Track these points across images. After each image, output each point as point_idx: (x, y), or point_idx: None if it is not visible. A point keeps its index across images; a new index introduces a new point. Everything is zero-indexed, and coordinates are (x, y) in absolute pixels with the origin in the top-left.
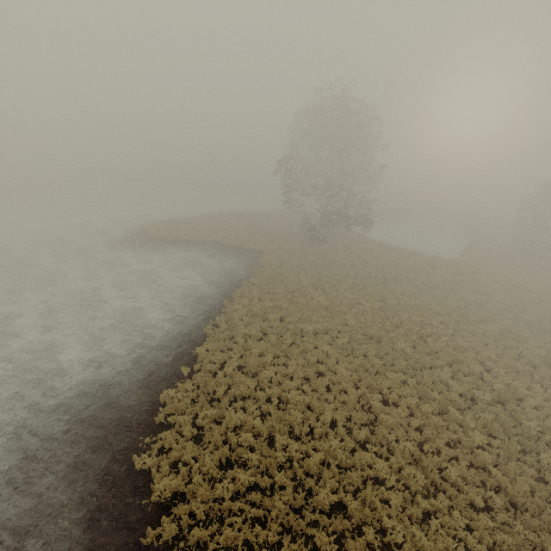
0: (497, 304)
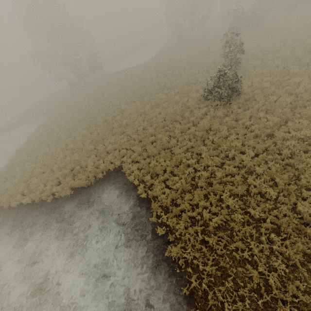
0: (145, 76)
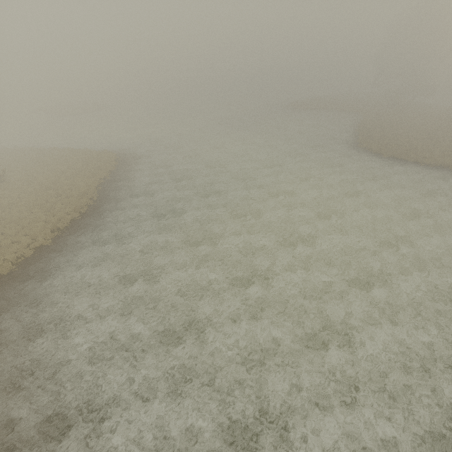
0: None
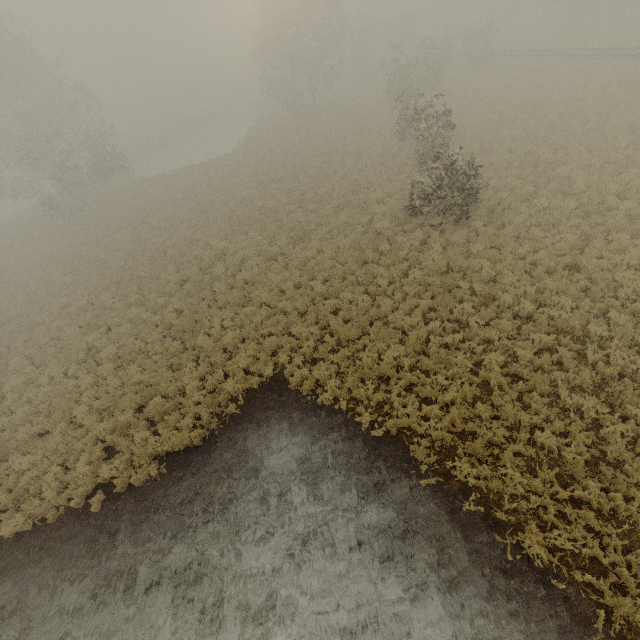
0: (244, 179)
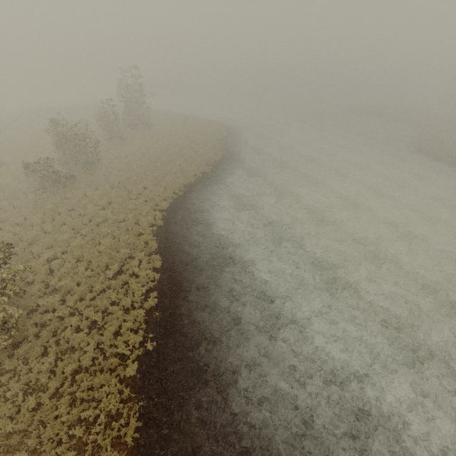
0: None
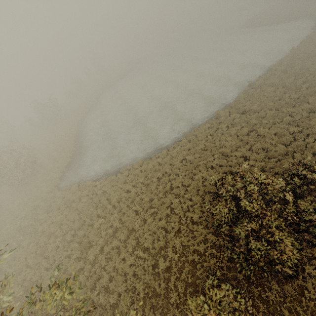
0: None
